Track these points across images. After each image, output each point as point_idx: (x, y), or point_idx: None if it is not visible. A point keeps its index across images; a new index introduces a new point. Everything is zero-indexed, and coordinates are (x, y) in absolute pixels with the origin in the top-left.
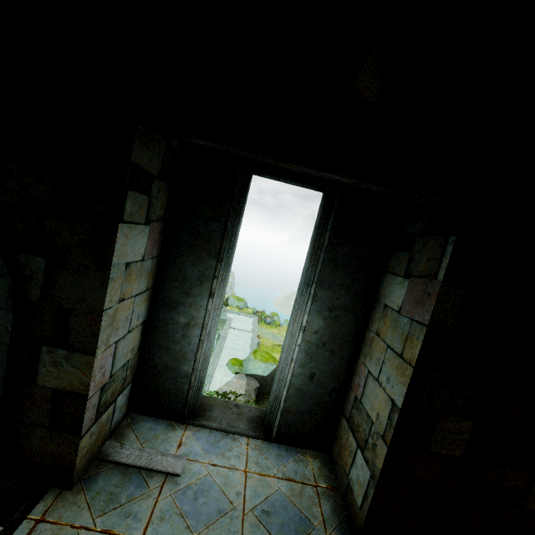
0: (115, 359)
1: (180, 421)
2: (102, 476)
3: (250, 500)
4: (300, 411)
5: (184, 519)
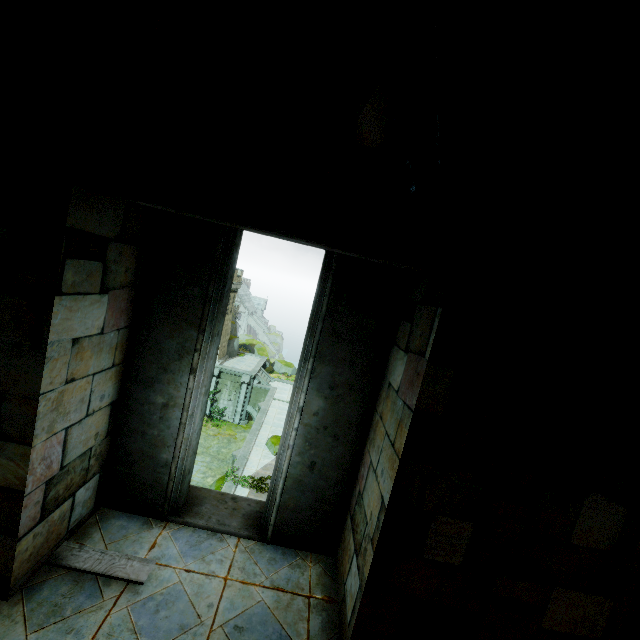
0: (68, 448)
1: (159, 518)
2: (49, 583)
3: (223, 613)
4: (300, 507)
5: (136, 636)
